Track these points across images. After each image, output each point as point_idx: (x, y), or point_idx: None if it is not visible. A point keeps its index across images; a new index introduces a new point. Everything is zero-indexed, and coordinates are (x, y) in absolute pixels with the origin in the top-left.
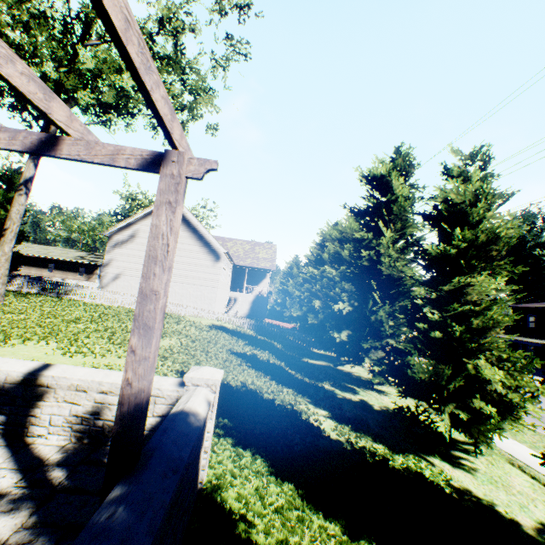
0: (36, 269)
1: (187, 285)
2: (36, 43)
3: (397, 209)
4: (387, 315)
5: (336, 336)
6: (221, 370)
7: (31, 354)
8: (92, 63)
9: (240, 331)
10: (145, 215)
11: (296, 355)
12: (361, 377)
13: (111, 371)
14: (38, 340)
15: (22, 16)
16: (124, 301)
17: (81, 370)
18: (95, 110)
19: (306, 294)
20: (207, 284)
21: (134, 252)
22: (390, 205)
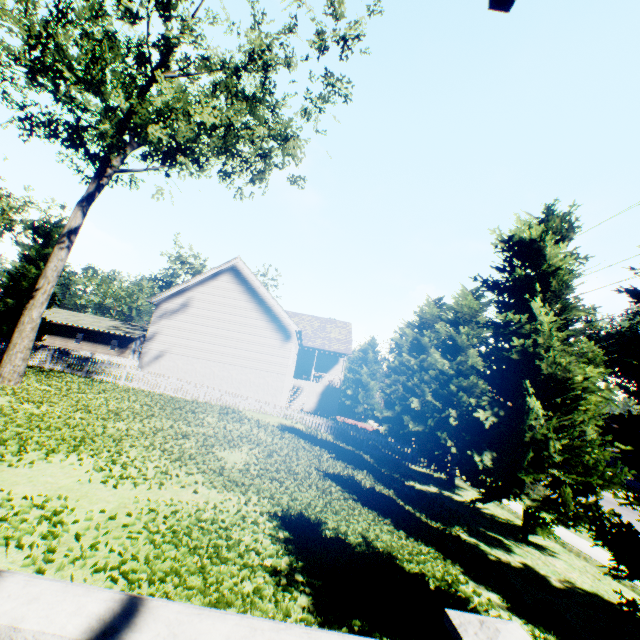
0: (61, 339)
1: (248, 370)
2: (106, 68)
3: (556, 285)
4: (548, 432)
5: (469, 457)
6: (520, 628)
7: (57, 482)
8: (168, 95)
9: (317, 436)
10: (202, 281)
11: (395, 475)
12: (497, 517)
13: (278, 631)
14: (67, 452)
15: (96, 34)
16: (168, 387)
17: (210, 629)
18: (162, 152)
19: (393, 387)
20: (272, 370)
21: (186, 325)
22: (543, 279)
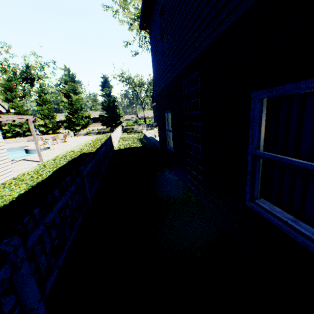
0: None
1: None
2: None
3: None
4: None
5: None
6: None
7: None
8: None
9: None
10: None
11: None
12: None
13: None
14: None
15: None
16: None
17: None
18: None
19: None
20: None
21: None
22: None
